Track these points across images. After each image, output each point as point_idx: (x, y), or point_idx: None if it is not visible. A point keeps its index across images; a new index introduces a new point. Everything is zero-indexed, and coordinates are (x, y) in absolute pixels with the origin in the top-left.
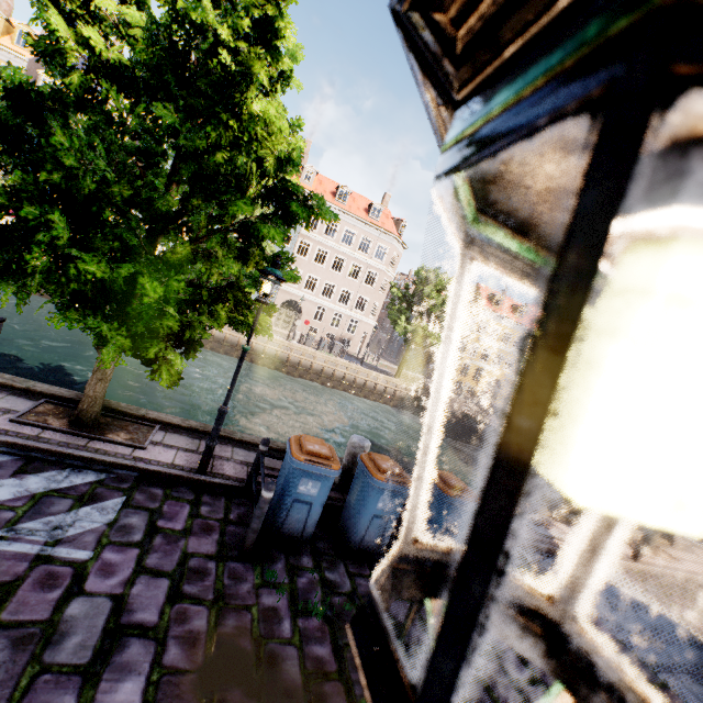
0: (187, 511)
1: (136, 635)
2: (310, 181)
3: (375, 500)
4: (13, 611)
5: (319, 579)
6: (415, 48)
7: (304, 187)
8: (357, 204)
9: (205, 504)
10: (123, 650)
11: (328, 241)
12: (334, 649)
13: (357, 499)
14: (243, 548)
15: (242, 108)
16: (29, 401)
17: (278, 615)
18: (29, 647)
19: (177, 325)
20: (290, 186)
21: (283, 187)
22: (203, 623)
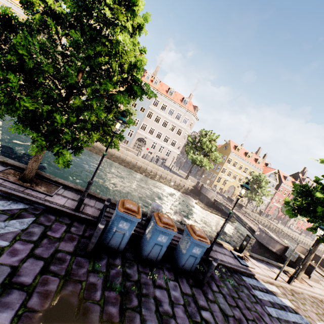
0: (64, 228)
1: (18, 288)
2: (156, 84)
3: (156, 236)
4: None
5: (122, 271)
6: None
7: (154, 87)
8: (177, 97)
9: (74, 227)
10: (8, 295)
11: (162, 112)
12: (120, 310)
13: (148, 234)
14: (86, 251)
15: (112, 36)
16: (2, 167)
17: (95, 288)
18: None
19: (70, 138)
20: (135, 78)
21: (131, 78)
22: (55, 286)
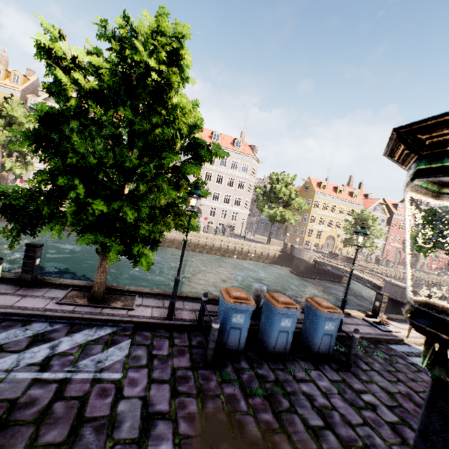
0: (167, 343)
1: (160, 418)
2: None
3: (278, 321)
4: (90, 411)
5: (254, 374)
6: (404, 139)
7: None
8: (226, 141)
9: (176, 338)
10: (155, 427)
11: (211, 166)
12: (274, 415)
13: (267, 322)
14: (206, 361)
15: (168, 102)
16: (62, 291)
17: (236, 398)
18: (104, 431)
19: (147, 233)
20: (198, 140)
21: (194, 142)
22: (195, 407)
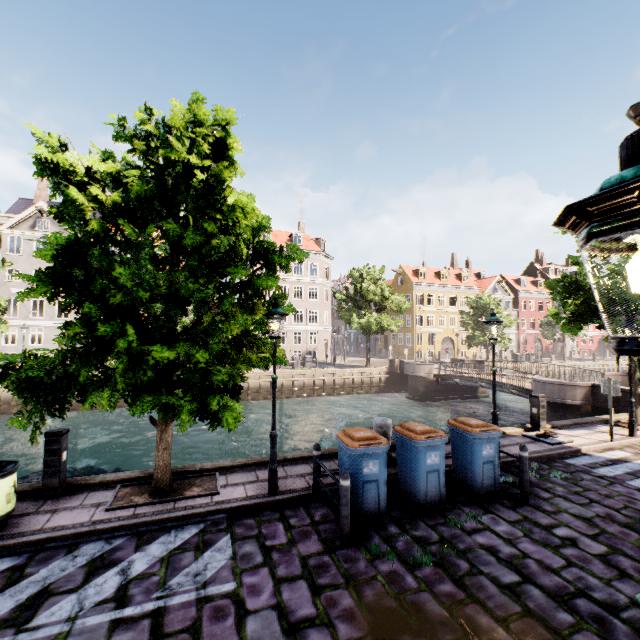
0: (281, 527)
1: (308, 626)
2: None
3: (423, 458)
4: None
5: (410, 538)
6: (576, 212)
7: None
8: (280, 239)
9: (291, 517)
10: (307, 639)
11: None
12: (455, 583)
13: (408, 464)
14: (343, 536)
15: (223, 204)
16: (107, 491)
17: (399, 575)
18: None
19: (225, 377)
20: (265, 244)
21: (262, 247)
22: (349, 600)
